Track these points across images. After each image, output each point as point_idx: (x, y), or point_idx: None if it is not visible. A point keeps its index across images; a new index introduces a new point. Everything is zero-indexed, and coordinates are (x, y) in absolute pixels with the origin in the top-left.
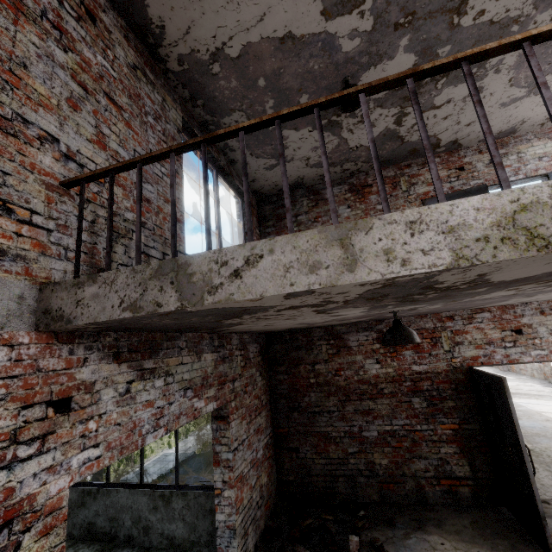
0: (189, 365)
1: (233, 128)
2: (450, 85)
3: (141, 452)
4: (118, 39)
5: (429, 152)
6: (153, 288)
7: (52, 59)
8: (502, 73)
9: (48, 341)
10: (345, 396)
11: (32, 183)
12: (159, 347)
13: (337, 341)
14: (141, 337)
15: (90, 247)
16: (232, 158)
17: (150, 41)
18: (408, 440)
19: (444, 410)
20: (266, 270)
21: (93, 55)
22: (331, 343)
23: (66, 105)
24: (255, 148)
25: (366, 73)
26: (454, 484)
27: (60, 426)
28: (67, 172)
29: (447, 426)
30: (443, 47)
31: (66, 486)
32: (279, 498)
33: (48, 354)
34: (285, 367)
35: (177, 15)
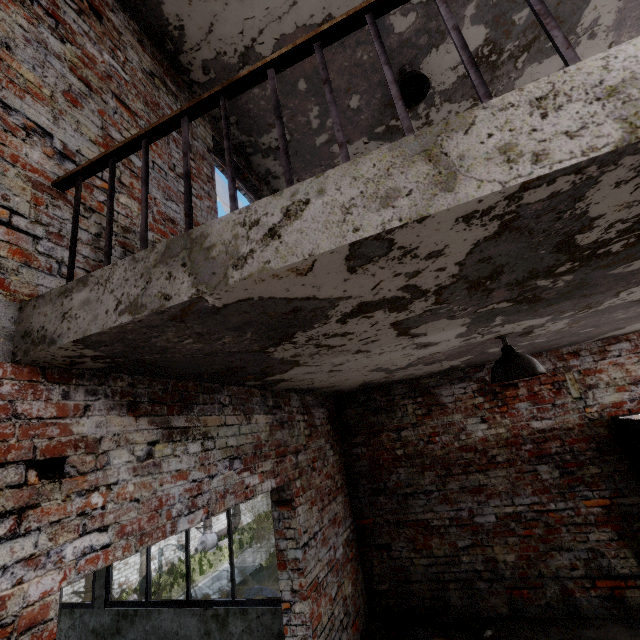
0: (235, 427)
1: (259, 65)
2: (533, 62)
3: (186, 557)
4: (130, 42)
5: (547, 17)
6: (159, 277)
7: (44, 47)
8: (598, 38)
9: (31, 377)
10: (445, 469)
11: (13, 178)
12: (193, 400)
13: (426, 399)
14: (168, 386)
15: (94, 264)
16: (276, 188)
17: (169, 48)
18: (540, 525)
19: (586, 480)
20: (316, 218)
21: (99, 53)
22: (419, 401)
23: (63, 99)
24: (302, 172)
25: (427, 58)
26: (618, 586)
27: (47, 498)
28: (63, 173)
29: (593, 502)
30: (520, 12)
31: (55, 588)
32: (370, 615)
33: (31, 395)
34: (363, 438)
35: (196, 10)
